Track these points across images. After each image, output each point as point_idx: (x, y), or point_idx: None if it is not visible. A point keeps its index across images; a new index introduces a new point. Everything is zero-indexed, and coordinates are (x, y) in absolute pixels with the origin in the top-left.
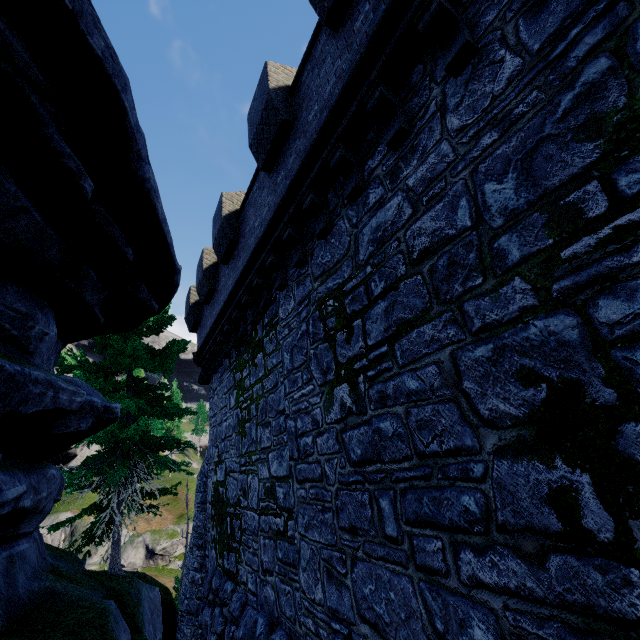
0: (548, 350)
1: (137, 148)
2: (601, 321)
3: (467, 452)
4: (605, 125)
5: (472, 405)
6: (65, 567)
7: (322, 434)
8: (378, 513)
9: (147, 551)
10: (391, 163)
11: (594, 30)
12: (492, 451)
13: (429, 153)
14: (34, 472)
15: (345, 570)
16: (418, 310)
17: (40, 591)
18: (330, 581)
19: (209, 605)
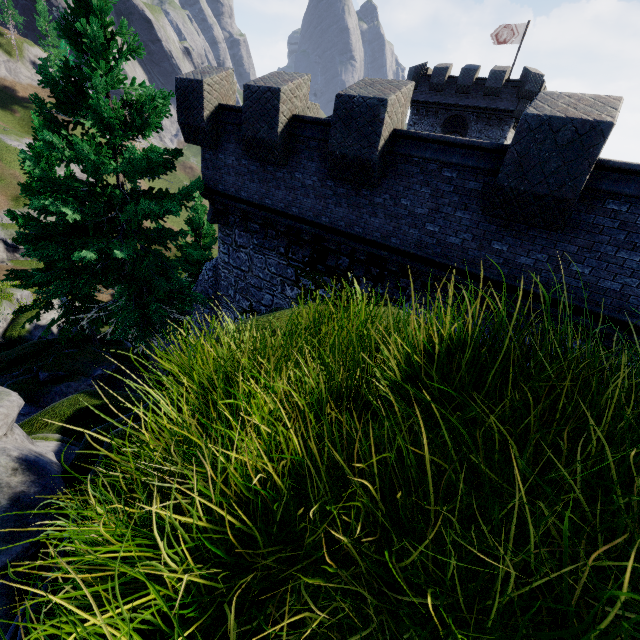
0: None
1: None
2: None
3: None
4: None
5: None
6: None
7: None
8: None
9: (7, 246)
10: None
11: None
12: None
13: None
14: None
15: None
16: None
17: None
18: None
19: None
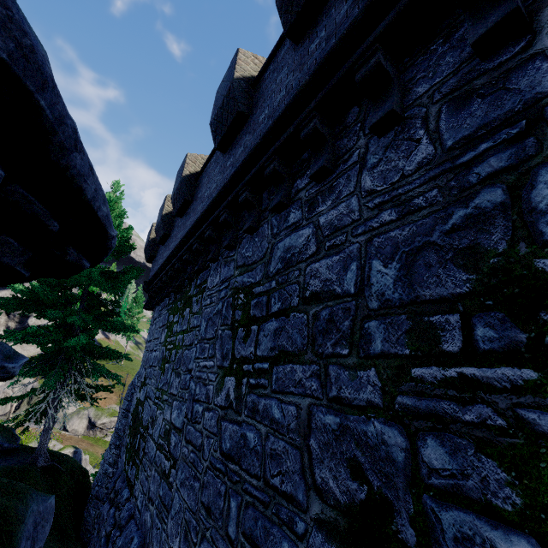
0: (377, 456)
1: (59, 140)
2: (424, 459)
3: (297, 505)
4: (482, 262)
5: (311, 465)
6: None
7: (209, 411)
8: (227, 509)
9: (89, 423)
10: (313, 192)
11: (501, 154)
12: (314, 518)
13: (342, 201)
14: None
15: (196, 540)
16: (297, 347)
17: None
18: (185, 541)
19: (109, 502)
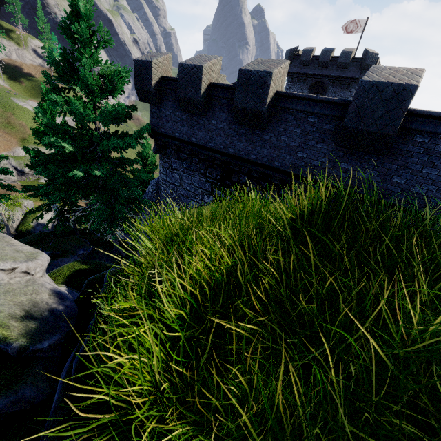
0: None
1: None
2: None
3: None
4: None
5: None
6: None
7: None
8: None
9: (17, 171)
10: None
11: None
12: None
13: None
14: None
15: None
16: None
17: None
18: None
19: None
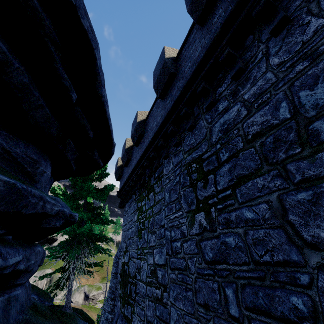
0: None
1: (100, 79)
2: None
3: (294, 265)
4: None
5: (297, 232)
6: (40, 305)
7: (187, 241)
8: (224, 298)
9: (85, 295)
10: (233, 88)
11: None
12: (316, 266)
13: (258, 79)
14: (29, 248)
15: None
16: (252, 169)
17: (22, 321)
18: None
19: None
